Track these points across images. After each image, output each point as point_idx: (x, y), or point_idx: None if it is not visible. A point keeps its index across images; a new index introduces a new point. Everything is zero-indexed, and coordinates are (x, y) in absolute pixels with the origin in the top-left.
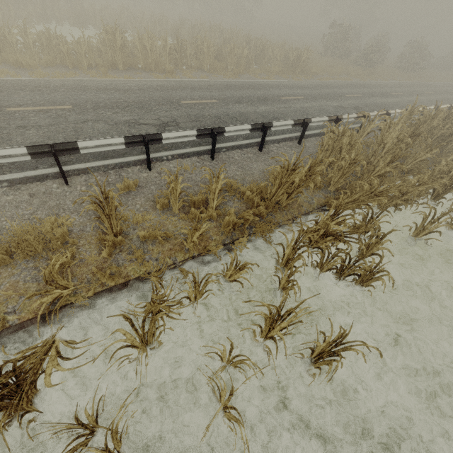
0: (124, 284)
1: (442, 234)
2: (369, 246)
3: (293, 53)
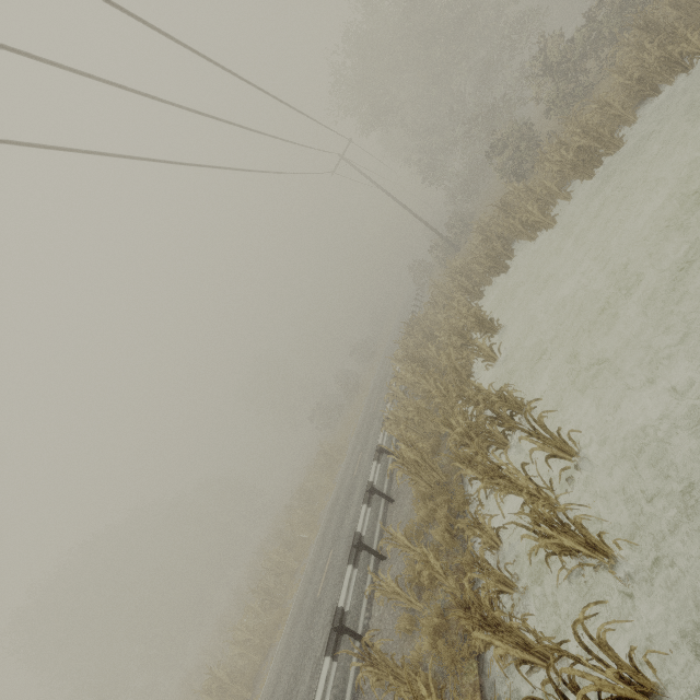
0: (484, 695)
1: (503, 339)
2: (491, 400)
3: (319, 459)
